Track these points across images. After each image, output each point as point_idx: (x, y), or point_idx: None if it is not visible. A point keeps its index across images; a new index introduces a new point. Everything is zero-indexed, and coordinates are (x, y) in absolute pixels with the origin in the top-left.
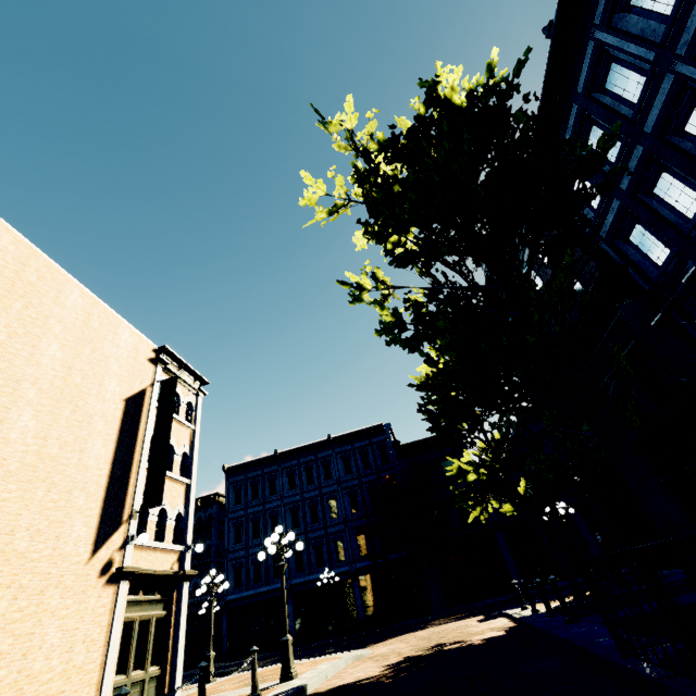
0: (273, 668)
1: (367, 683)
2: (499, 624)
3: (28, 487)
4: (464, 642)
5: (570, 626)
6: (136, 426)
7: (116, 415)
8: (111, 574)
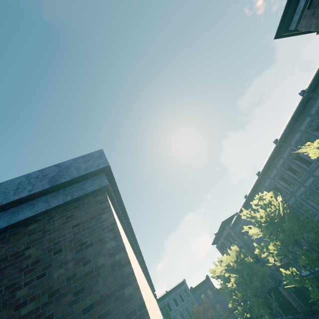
0: None
1: None
2: None
3: None
4: None
5: None
6: None
7: None
8: None
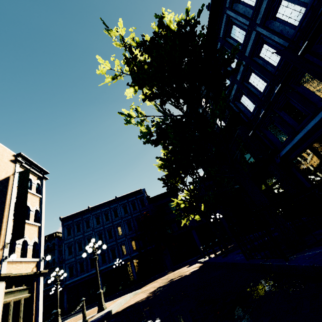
0: (93, 309)
1: (141, 301)
2: (196, 266)
3: None
4: (182, 275)
5: (224, 258)
6: (4, 197)
7: None
8: None
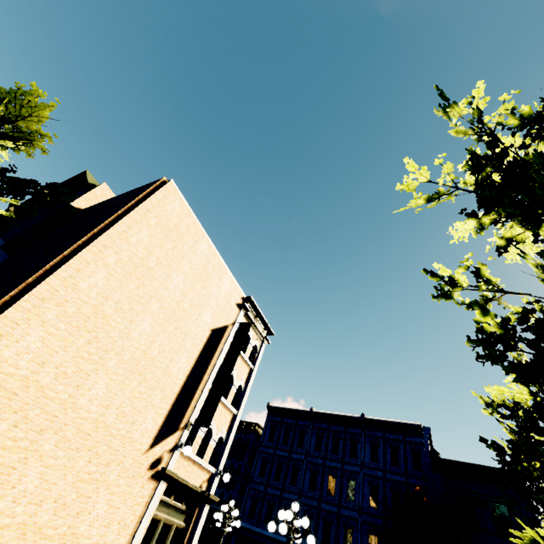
0: None
1: None
2: None
3: (129, 376)
4: None
5: None
6: (212, 353)
7: (202, 340)
8: (157, 470)
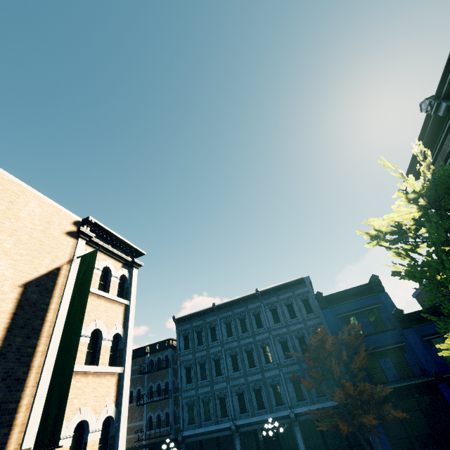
0: None
1: None
2: None
3: None
4: None
5: None
6: (40, 318)
7: (3, 309)
8: None
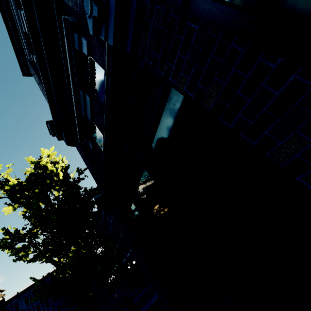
0: None
1: None
2: None
3: None
4: None
5: None
6: None
7: None
8: None
